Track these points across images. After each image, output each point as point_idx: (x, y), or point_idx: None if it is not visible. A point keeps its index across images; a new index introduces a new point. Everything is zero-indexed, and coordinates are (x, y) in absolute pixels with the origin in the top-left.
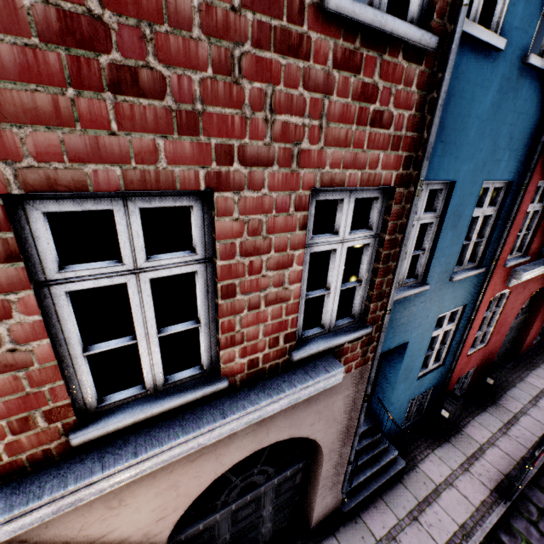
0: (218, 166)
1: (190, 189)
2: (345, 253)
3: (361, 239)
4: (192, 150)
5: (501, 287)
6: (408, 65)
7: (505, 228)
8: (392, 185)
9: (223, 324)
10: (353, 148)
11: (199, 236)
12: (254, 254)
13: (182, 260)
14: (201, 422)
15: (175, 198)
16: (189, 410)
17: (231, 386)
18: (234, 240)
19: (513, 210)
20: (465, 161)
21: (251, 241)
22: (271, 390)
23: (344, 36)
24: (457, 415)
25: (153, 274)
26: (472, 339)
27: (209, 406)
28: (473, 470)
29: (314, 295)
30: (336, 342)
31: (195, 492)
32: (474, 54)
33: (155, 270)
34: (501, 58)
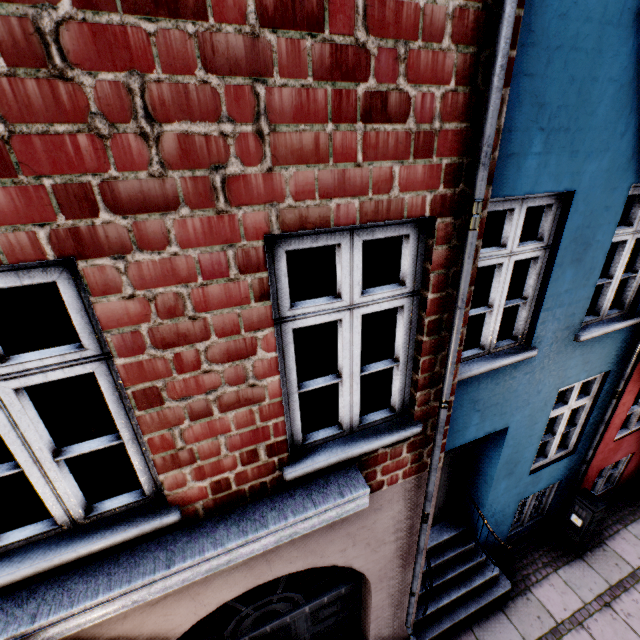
0: (69, 219)
1: (29, 260)
2: (359, 324)
3: (386, 300)
4: (11, 201)
5: None
6: (428, 1)
7: None
8: (427, 215)
9: (153, 441)
10: (334, 162)
11: (82, 324)
12: (180, 343)
13: (62, 359)
14: (135, 572)
15: (20, 273)
16: (130, 548)
17: (191, 515)
18: (136, 326)
19: None
20: (591, 156)
21: (168, 326)
22: (249, 523)
23: None
24: (596, 524)
25: (18, 383)
26: (621, 418)
27: (157, 544)
28: (617, 606)
29: (315, 386)
30: (358, 451)
31: (171, 636)
32: None
33: (21, 377)
34: None
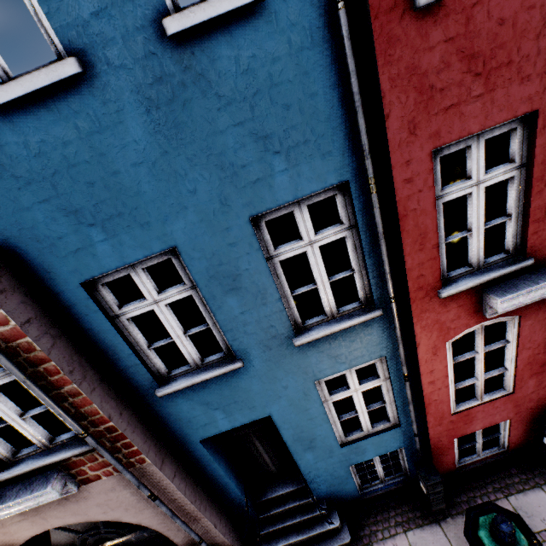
0: None
1: None
2: None
3: None
4: None
5: (472, 320)
6: None
7: (380, 250)
8: None
9: None
10: None
11: None
12: None
13: None
14: None
15: None
16: None
17: None
18: None
19: (376, 223)
20: (169, 219)
21: None
22: None
23: None
24: (441, 494)
25: None
26: (444, 394)
27: None
28: None
29: None
30: (44, 463)
31: None
32: (42, 110)
33: None
34: (105, 72)
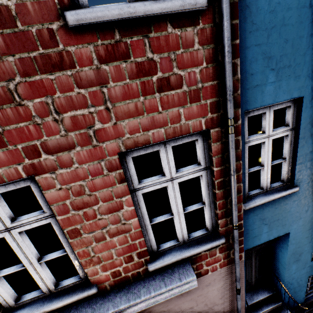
0: (30, 160)
1: (16, 179)
2: (178, 187)
3: (191, 173)
4: (6, 156)
5: None
6: (182, 31)
7: None
8: (204, 129)
9: (79, 253)
10: (147, 114)
11: (43, 202)
12: (85, 207)
13: (36, 218)
14: None
15: (15, 183)
16: (76, 305)
17: (103, 289)
18: (64, 201)
19: None
20: (309, 76)
21: (79, 200)
22: (131, 294)
23: (101, 37)
24: None
25: (20, 229)
26: None
27: (88, 304)
28: None
29: (159, 220)
30: (188, 254)
31: None
32: None
33: (20, 227)
34: None
